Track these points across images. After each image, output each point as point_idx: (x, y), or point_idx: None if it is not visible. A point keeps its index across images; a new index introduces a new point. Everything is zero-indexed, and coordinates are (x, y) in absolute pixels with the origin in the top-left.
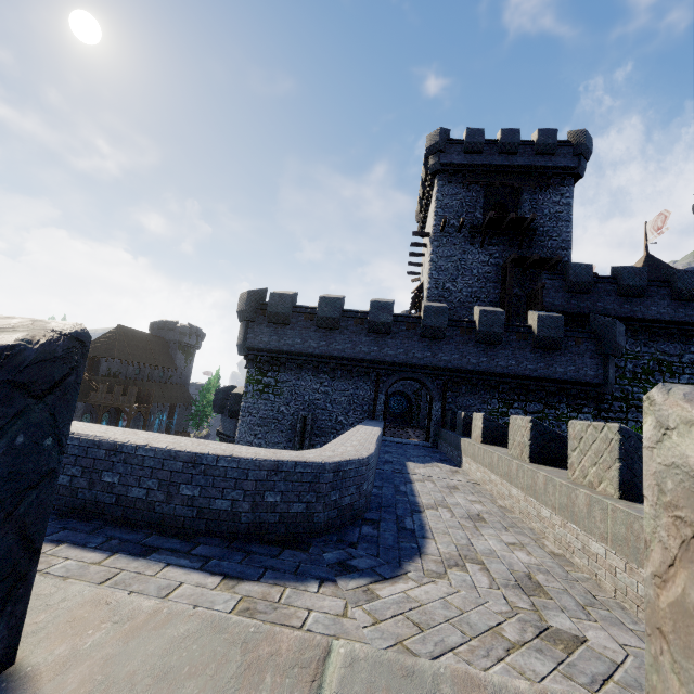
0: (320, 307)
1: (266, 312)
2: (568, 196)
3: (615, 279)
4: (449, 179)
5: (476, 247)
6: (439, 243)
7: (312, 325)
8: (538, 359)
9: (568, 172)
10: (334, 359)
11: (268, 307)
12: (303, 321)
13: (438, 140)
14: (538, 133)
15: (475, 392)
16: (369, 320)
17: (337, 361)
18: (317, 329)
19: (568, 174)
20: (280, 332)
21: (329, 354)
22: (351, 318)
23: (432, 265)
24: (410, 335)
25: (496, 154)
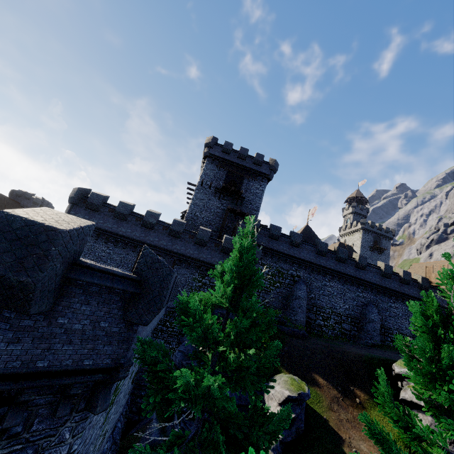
0: (118, 206)
1: (86, 202)
2: (263, 187)
3: (269, 229)
4: (212, 162)
5: (216, 198)
6: (199, 191)
7: (112, 215)
8: (221, 257)
9: (265, 176)
10: (119, 236)
11: (88, 199)
12: (107, 212)
13: (210, 141)
14: (256, 154)
15: (188, 267)
16: (143, 220)
17: (120, 237)
18: (114, 217)
19: (265, 177)
20: (91, 214)
21: (116, 232)
22: (135, 216)
23: (192, 201)
24: (163, 232)
25: (236, 157)
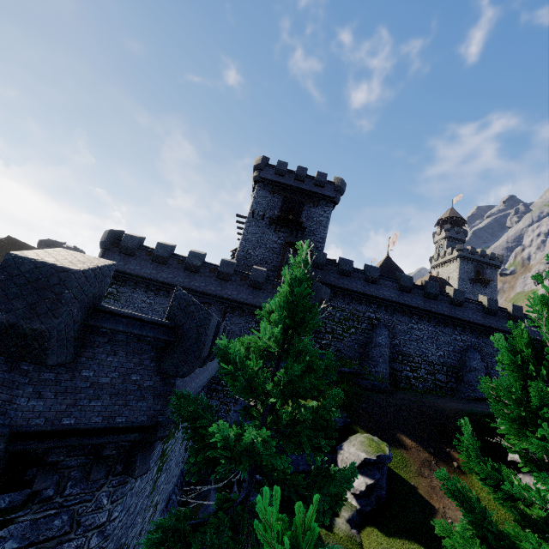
0: (156, 249)
1: (120, 246)
2: (328, 213)
3: (338, 264)
4: (263, 187)
5: (271, 231)
6: (250, 224)
7: (150, 259)
8: None
9: (330, 199)
10: (160, 283)
11: (121, 242)
12: (144, 255)
13: (260, 163)
14: (317, 174)
15: (243, 315)
16: (186, 262)
17: (161, 284)
18: (152, 262)
19: (330, 200)
20: (127, 260)
21: (157, 279)
22: (176, 259)
23: (243, 236)
24: (211, 276)
25: (292, 179)
